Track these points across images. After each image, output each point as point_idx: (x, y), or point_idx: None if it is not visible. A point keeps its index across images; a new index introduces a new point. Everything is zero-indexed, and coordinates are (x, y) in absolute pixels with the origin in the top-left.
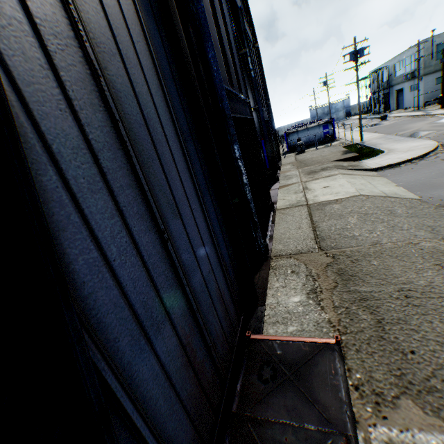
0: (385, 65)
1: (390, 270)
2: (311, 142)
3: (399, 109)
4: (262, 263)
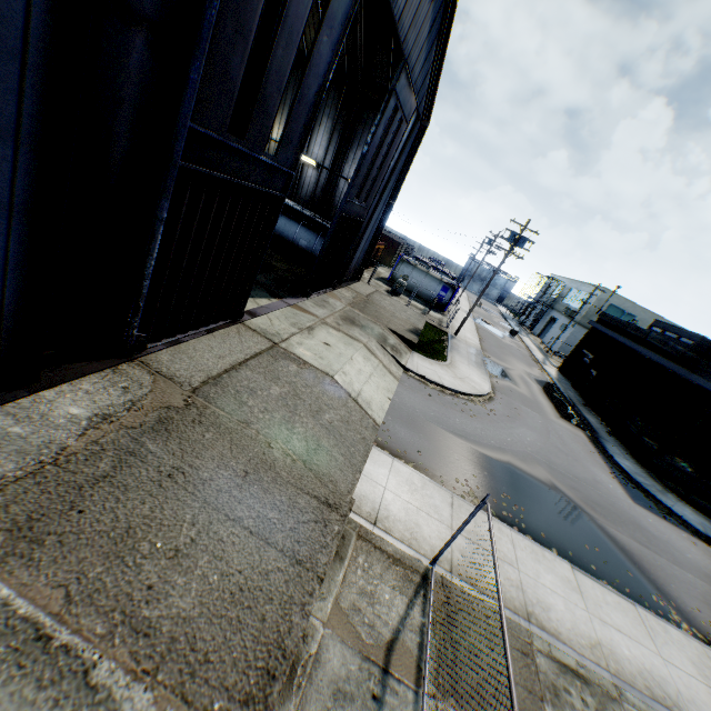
0: (566, 281)
1: (207, 450)
2: (419, 293)
3: (540, 338)
4: (114, 357)
